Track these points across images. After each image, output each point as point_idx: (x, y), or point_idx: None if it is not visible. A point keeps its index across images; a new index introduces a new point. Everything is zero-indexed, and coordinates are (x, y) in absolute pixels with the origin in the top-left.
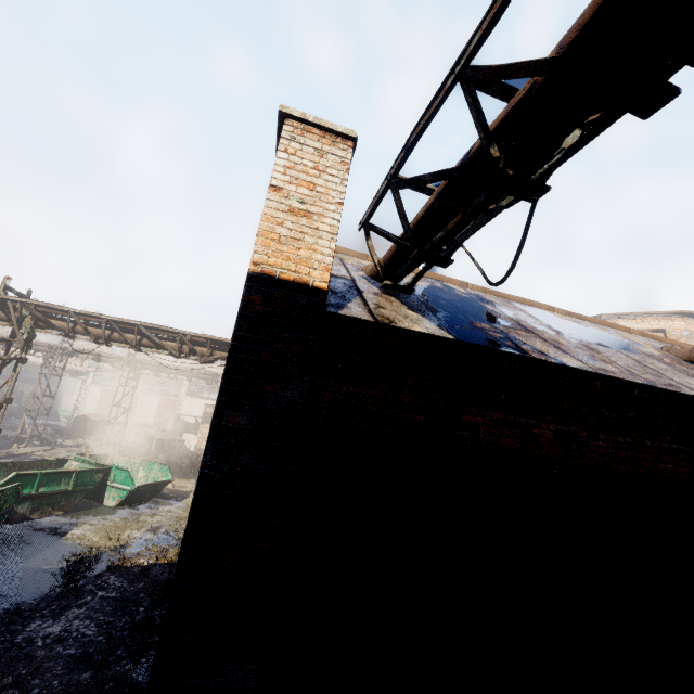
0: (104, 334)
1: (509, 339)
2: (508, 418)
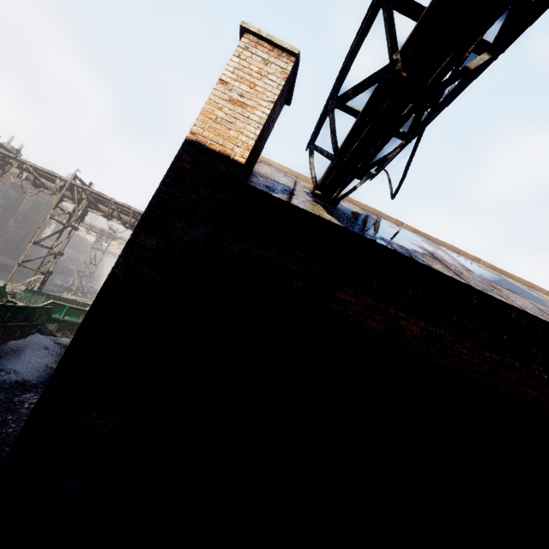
0: (130, 221)
1: (409, 254)
2: (379, 305)
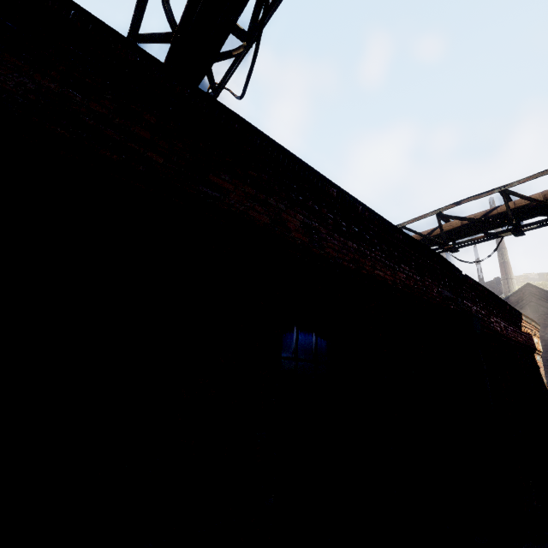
0: None
1: None
2: (259, 195)
